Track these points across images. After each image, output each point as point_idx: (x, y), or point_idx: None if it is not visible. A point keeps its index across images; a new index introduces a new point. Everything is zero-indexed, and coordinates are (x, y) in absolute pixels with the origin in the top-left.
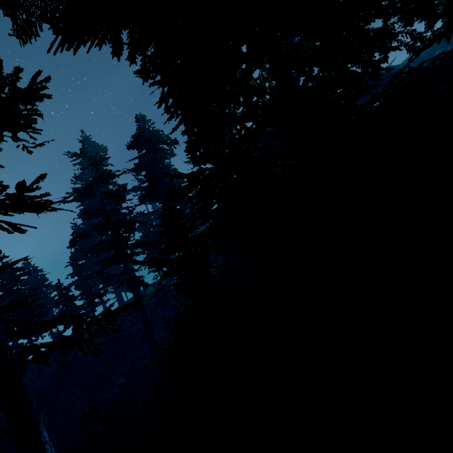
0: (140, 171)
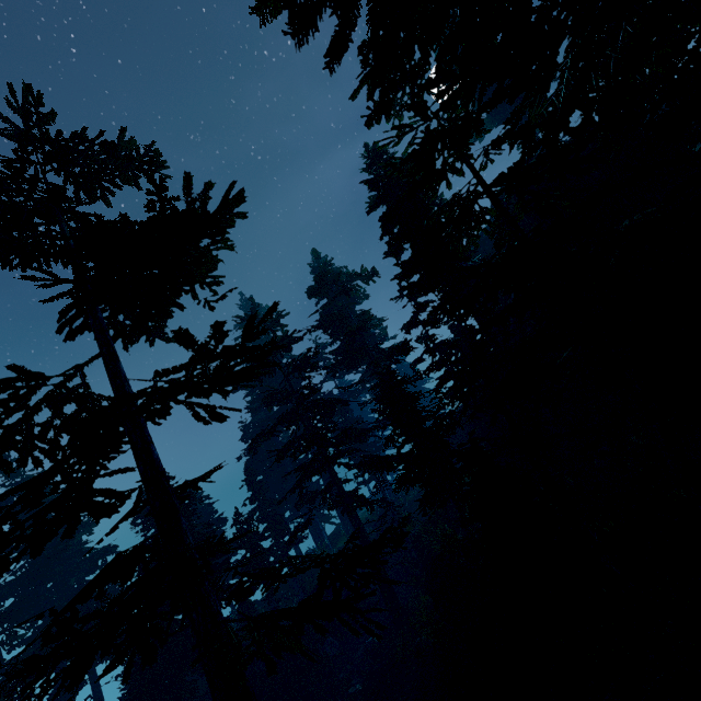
0: (327, 327)
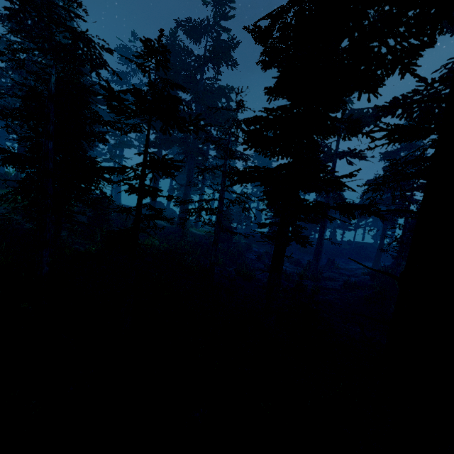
0: None
